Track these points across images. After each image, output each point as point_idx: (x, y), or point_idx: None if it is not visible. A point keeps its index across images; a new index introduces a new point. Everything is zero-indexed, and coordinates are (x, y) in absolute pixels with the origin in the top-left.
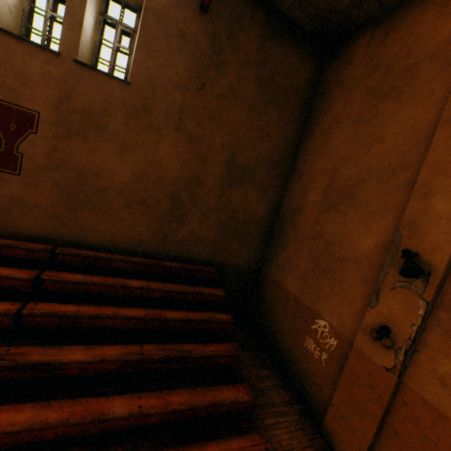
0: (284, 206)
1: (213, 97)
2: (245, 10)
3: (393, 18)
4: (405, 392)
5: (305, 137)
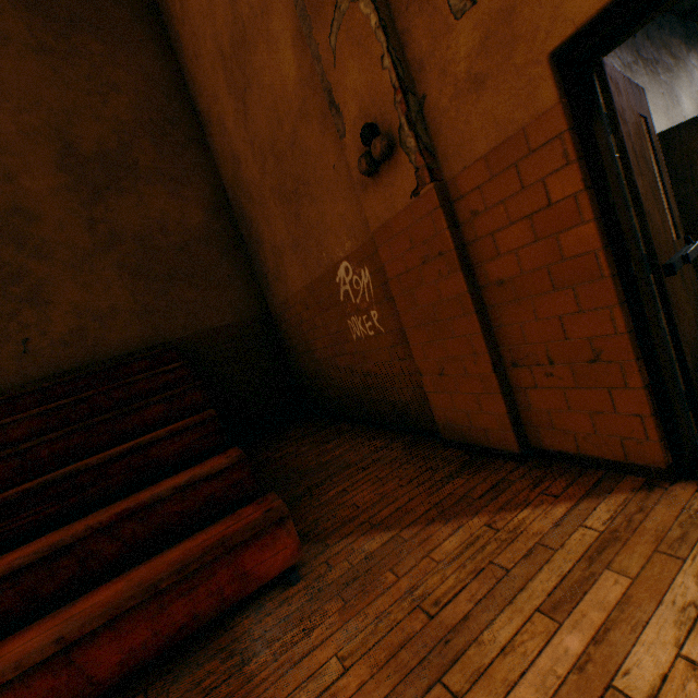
0: (228, 186)
1: None
2: None
3: None
4: (462, 195)
5: (182, 61)
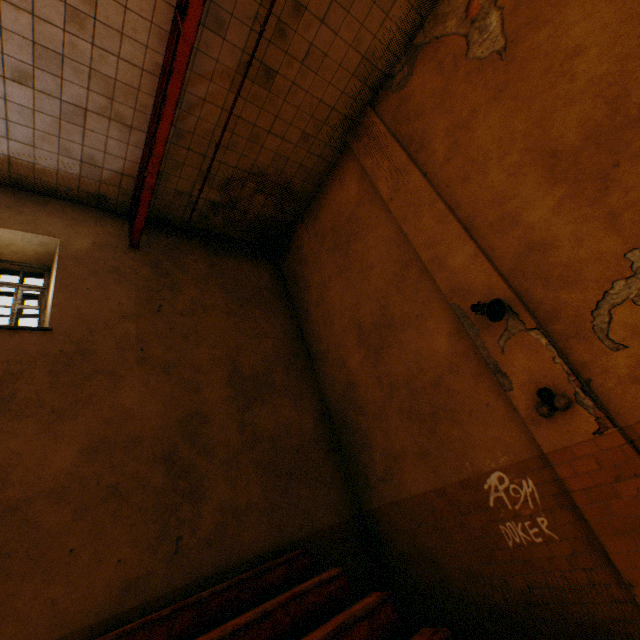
0: (331, 400)
1: (178, 315)
2: (180, 241)
3: (312, 207)
4: None
5: (303, 321)
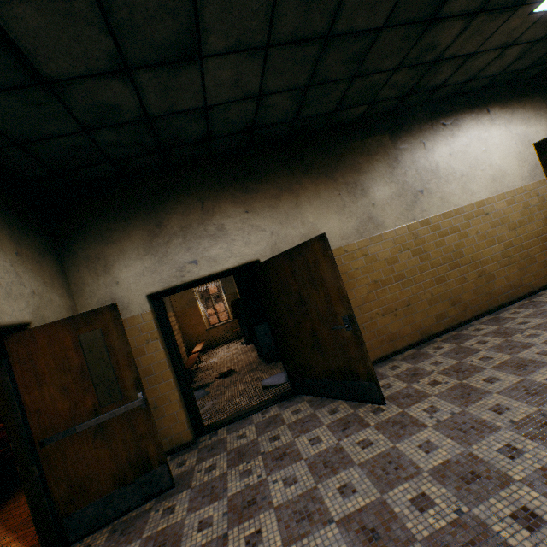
0: None
1: None
2: None
3: None
4: None
5: None
